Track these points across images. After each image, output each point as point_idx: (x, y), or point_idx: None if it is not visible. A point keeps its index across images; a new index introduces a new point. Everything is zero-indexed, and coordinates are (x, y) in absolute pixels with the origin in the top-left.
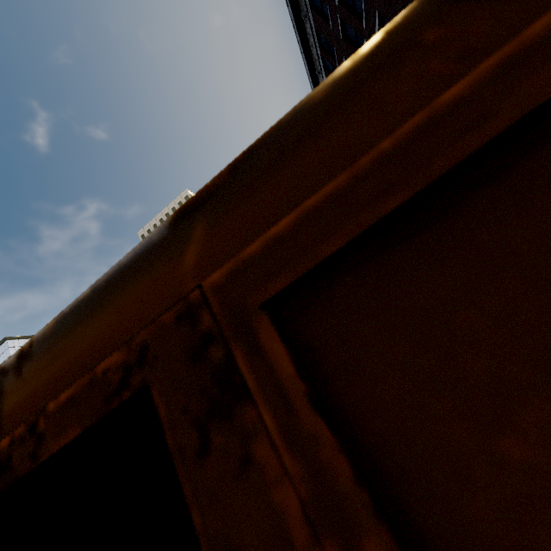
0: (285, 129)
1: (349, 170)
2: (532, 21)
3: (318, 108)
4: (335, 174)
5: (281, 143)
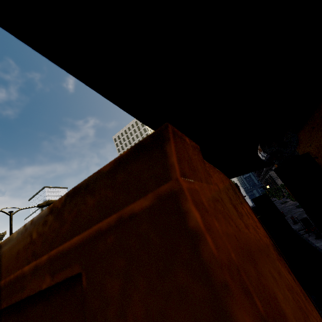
0: (6, 244)
1: (5, 280)
2: (45, 254)
3: (12, 241)
4: (3, 278)
5: (3, 249)
